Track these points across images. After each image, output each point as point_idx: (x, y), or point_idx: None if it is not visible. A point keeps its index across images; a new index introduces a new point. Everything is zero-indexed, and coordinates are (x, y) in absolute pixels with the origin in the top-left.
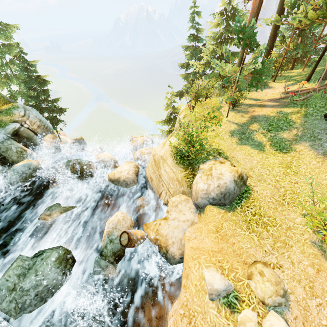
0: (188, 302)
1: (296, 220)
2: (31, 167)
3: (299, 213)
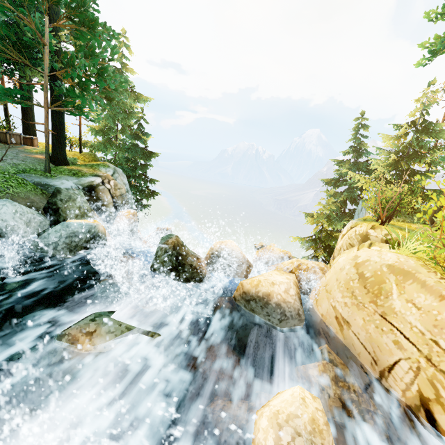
0: None
1: None
2: (93, 233)
3: None
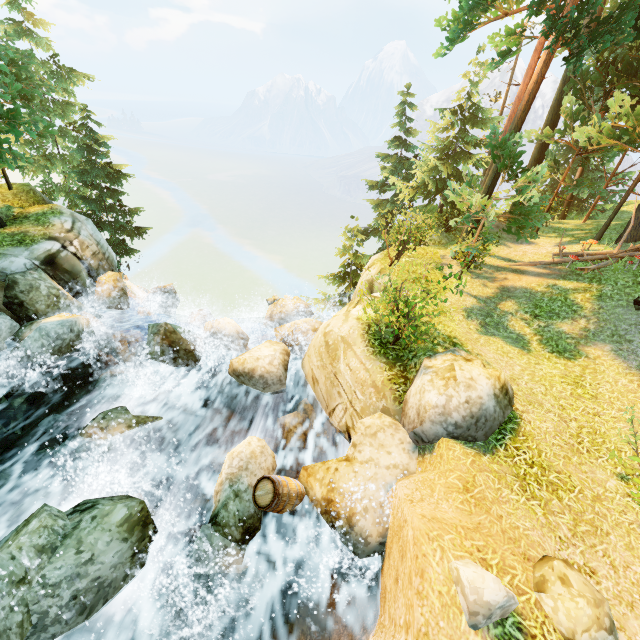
0: (428, 627)
1: (607, 484)
2: (75, 329)
3: (610, 472)
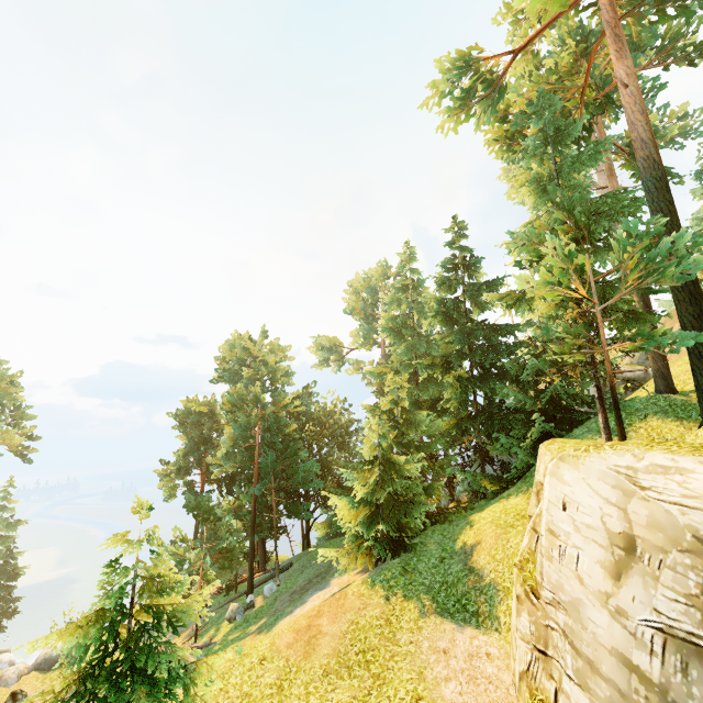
0: None
1: None
2: None
3: None
